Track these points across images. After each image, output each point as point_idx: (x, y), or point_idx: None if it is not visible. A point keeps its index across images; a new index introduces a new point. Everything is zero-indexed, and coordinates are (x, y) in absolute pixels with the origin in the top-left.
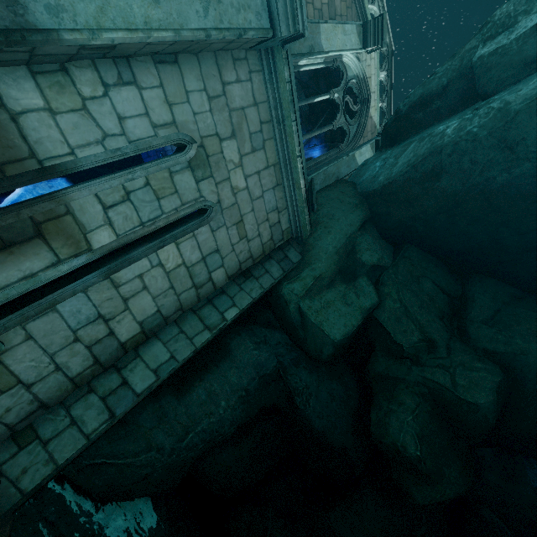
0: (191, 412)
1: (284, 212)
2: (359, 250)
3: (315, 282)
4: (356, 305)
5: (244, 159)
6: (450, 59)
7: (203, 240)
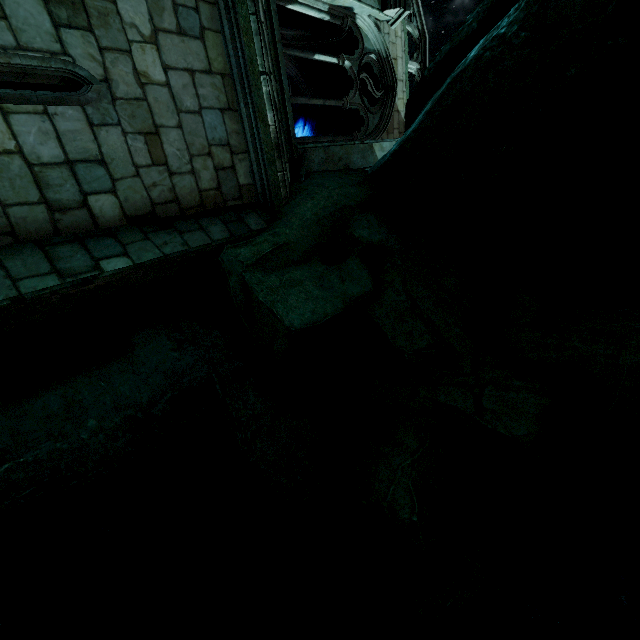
0: (22, 429)
1: (242, 157)
2: (353, 226)
3: (275, 251)
4: (337, 291)
5: (162, 38)
6: (482, 0)
7: (69, 131)
